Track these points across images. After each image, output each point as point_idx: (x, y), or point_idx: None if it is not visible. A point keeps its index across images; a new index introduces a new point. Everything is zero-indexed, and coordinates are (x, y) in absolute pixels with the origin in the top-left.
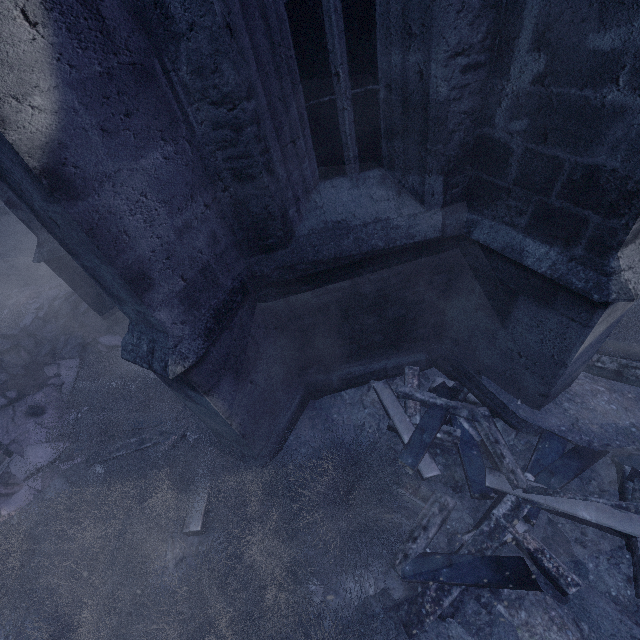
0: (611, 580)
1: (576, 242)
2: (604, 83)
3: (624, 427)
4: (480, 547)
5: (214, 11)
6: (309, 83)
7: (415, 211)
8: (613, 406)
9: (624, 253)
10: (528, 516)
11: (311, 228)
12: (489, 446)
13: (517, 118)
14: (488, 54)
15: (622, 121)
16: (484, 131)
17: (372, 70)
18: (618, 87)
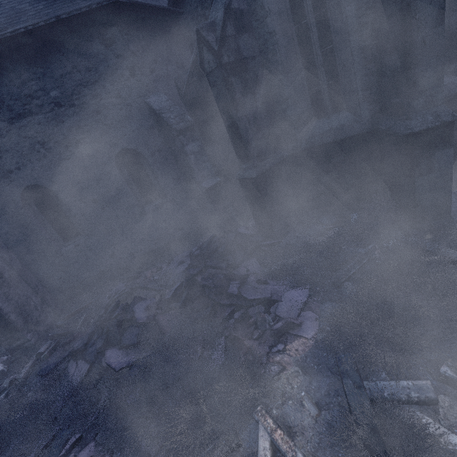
0: None
1: None
2: None
3: None
4: None
5: None
6: None
7: None
8: None
9: None
10: None
11: None
12: None
13: None
14: None
15: None
16: None
17: None
18: None
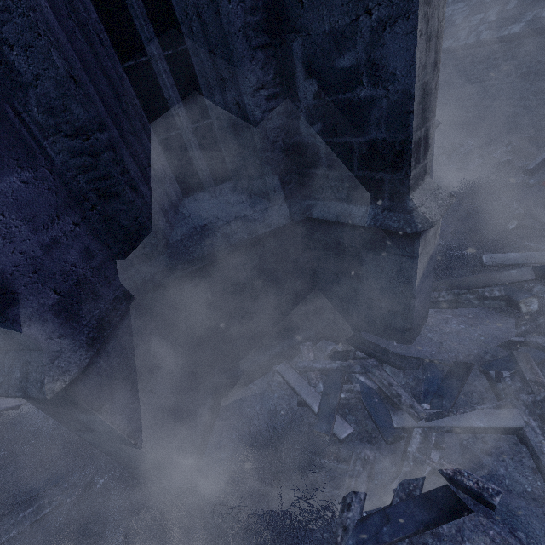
0: (522, 477)
1: (382, 197)
2: (355, 86)
3: (475, 338)
4: (408, 490)
5: (56, 65)
6: (156, 123)
7: (266, 206)
8: (462, 326)
9: (414, 196)
10: (437, 442)
11: (183, 234)
12: (386, 390)
13: (313, 124)
14: (281, 87)
15: (375, 107)
16: (296, 139)
17: (204, 109)
18: (364, 87)
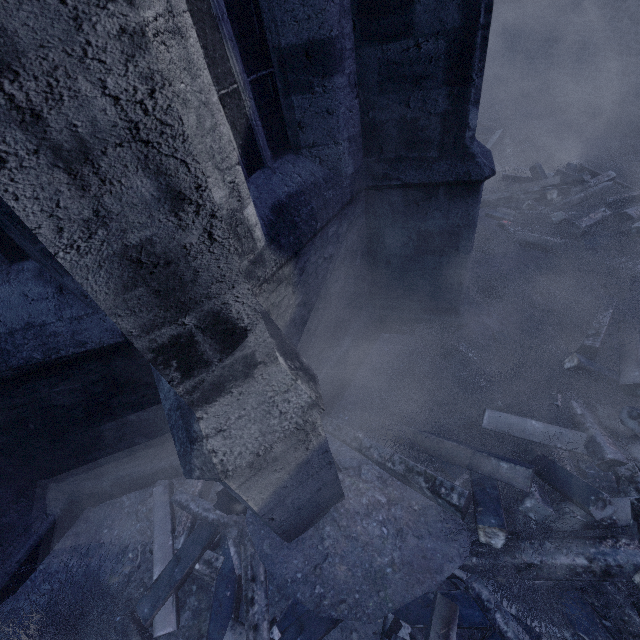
0: None
1: None
2: None
3: (379, 567)
4: None
5: None
6: None
7: (80, 312)
8: (384, 529)
9: (210, 411)
10: None
11: None
12: (244, 585)
13: None
14: None
15: None
16: None
17: None
18: None
